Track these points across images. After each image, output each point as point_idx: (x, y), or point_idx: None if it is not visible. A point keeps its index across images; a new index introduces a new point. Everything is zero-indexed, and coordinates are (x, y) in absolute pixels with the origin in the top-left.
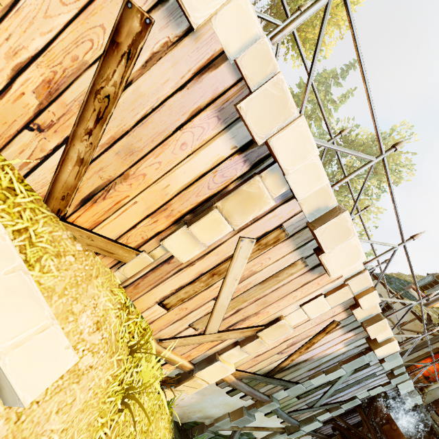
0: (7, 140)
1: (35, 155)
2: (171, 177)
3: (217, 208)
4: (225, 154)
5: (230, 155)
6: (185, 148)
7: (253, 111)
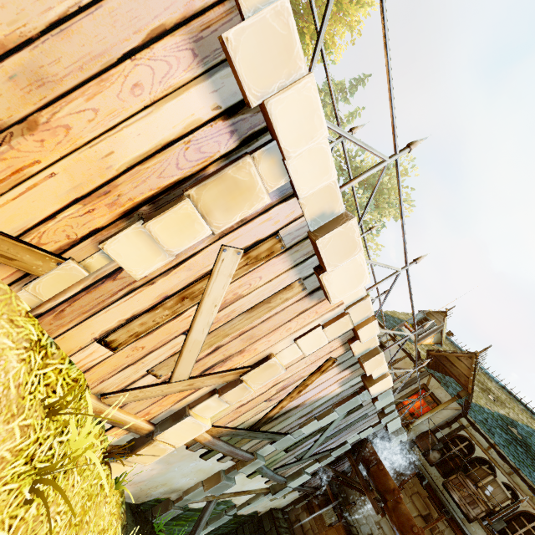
0: None
1: None
2: (116, 139)
3: (190, 198)
4: (203, 116)
5: (211, 119)
6: (140, 93)
7: (246, 50)
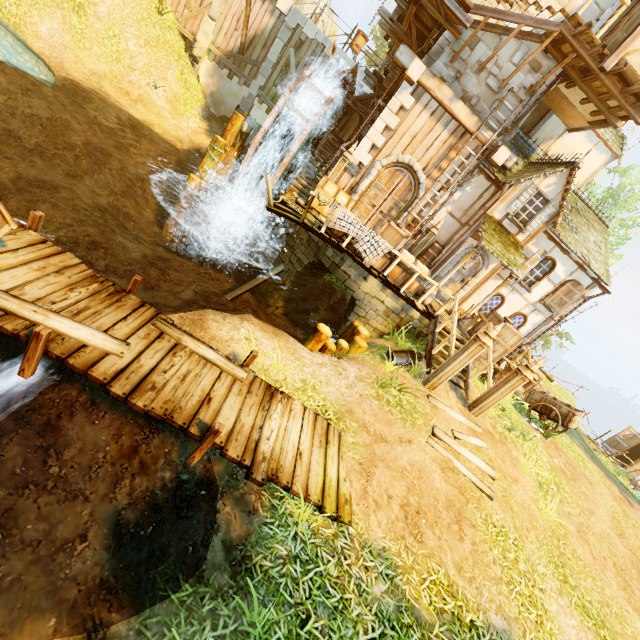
0: None
1: None
2: None
3: None
4: None
5: None
6: None
7: None
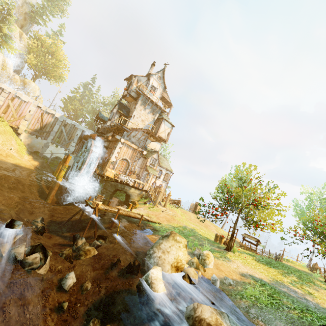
0: None
1: None
2: None
3: (1, 96)
4: None
5: None
6: None
7: None
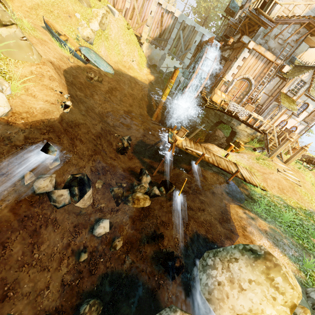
0: (108, 0)
1: (110, 0)
2: None
3: None
4: None
5: None
6: None
7: None
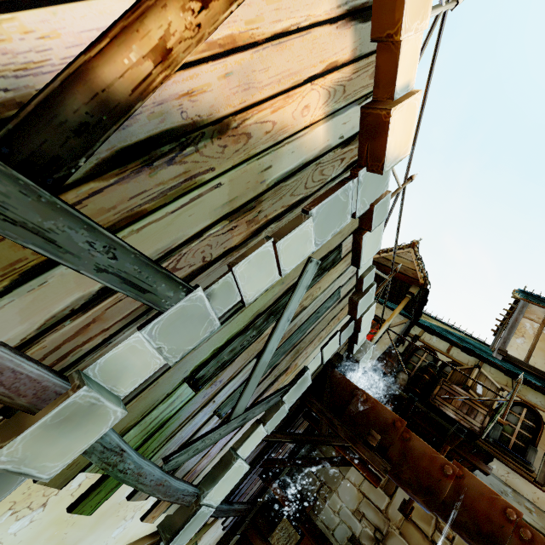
0: None
1: None
2: None
3: None
4: None
5: None
6: None
7: None
